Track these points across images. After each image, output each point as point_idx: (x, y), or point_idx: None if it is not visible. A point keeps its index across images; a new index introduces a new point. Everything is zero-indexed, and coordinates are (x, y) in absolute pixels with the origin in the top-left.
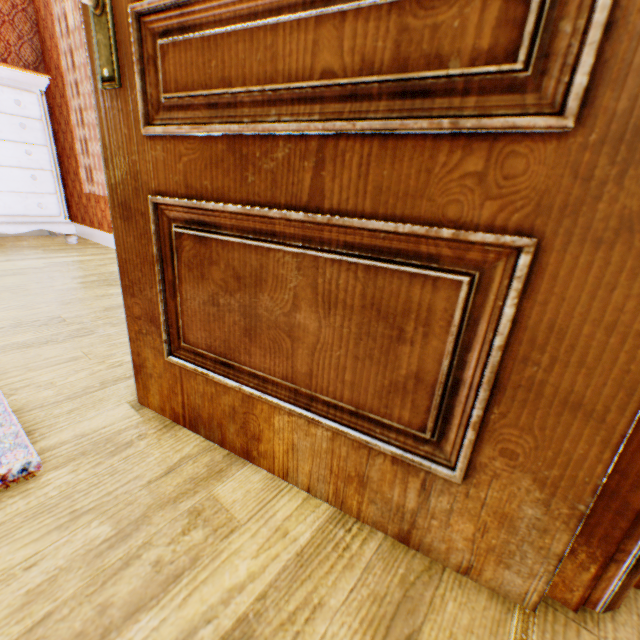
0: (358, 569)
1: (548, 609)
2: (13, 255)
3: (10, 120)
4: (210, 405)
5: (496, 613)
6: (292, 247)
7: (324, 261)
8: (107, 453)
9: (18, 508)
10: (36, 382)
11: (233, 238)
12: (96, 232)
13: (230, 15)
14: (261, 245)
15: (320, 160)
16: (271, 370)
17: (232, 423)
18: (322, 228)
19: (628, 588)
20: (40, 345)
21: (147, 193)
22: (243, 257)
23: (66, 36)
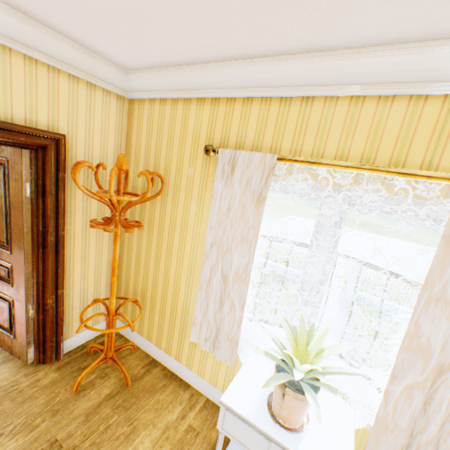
0: None
1: (32, 364)
2: None
3: None
4: None
5: (20, 364)
6: None
7: None
8: None
9: None
10: None
11: None
12: None
13: None
14: None
15: None
16: None
17: None
18: None
19: (48, 358)
20: None
21: None
22: None
23: None
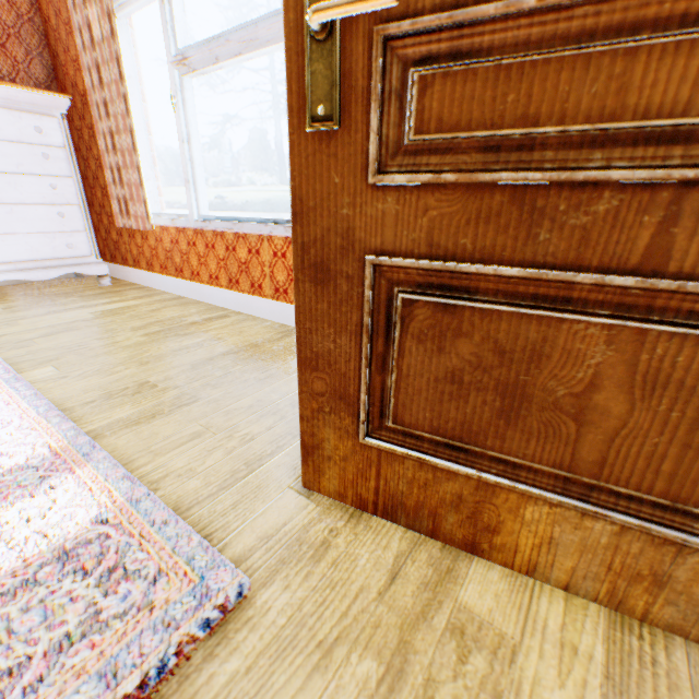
0: (685, 690)
1: None
2: (50, 306)
3: (31, 150)
4: (420, 492)
5: None
6: (595, 316)
7: (655, 334)
8: (309, 559)
9: (254, 646)
10: (173, 470)
11: (497, 305)
12: (130, 271)
13: (544, 36)
14: (548, 315)
15: (671, 214)
16: (534, 456)
17: (453, 512)
18: (655, 295)
19: None
20: (148, 420)
21: (359, 252)
22: (514, 328)
23: (90, 49)
